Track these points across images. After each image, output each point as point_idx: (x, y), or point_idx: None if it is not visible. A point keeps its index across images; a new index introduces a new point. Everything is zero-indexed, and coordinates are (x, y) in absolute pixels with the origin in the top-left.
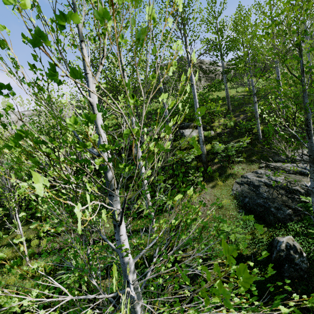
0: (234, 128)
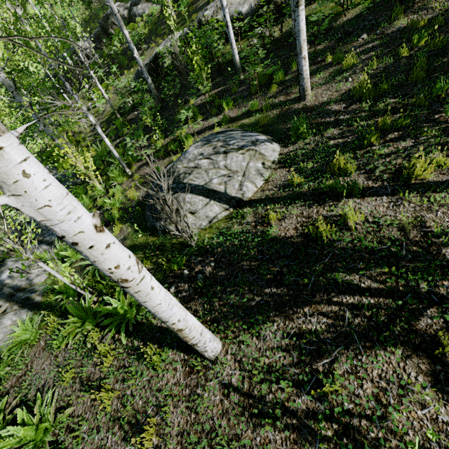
0: None
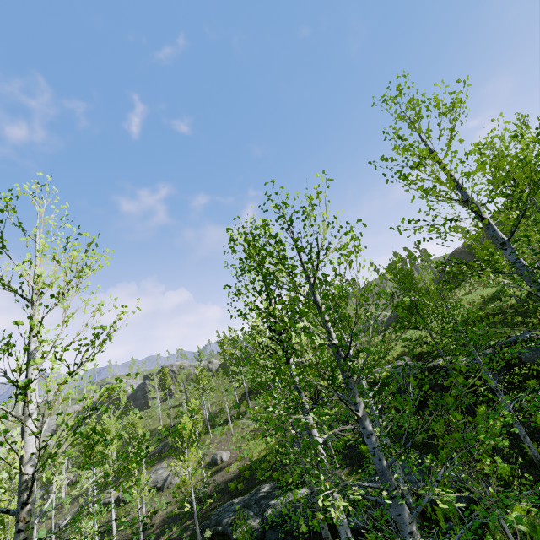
0: None
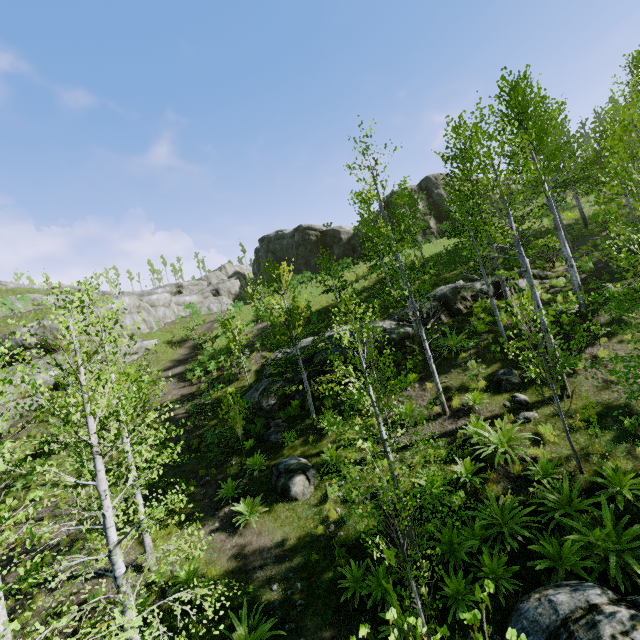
0: (597, 271)
